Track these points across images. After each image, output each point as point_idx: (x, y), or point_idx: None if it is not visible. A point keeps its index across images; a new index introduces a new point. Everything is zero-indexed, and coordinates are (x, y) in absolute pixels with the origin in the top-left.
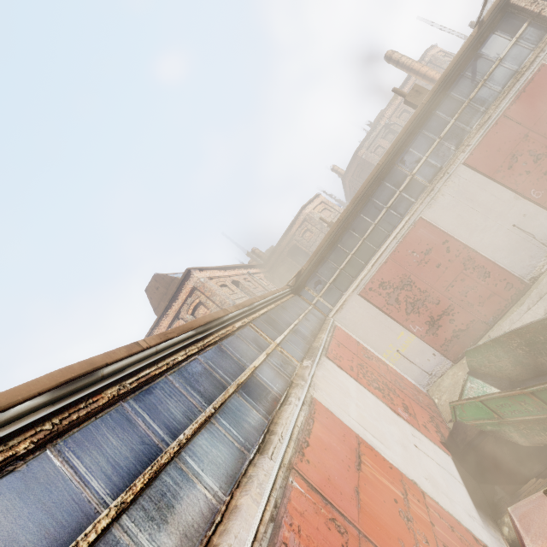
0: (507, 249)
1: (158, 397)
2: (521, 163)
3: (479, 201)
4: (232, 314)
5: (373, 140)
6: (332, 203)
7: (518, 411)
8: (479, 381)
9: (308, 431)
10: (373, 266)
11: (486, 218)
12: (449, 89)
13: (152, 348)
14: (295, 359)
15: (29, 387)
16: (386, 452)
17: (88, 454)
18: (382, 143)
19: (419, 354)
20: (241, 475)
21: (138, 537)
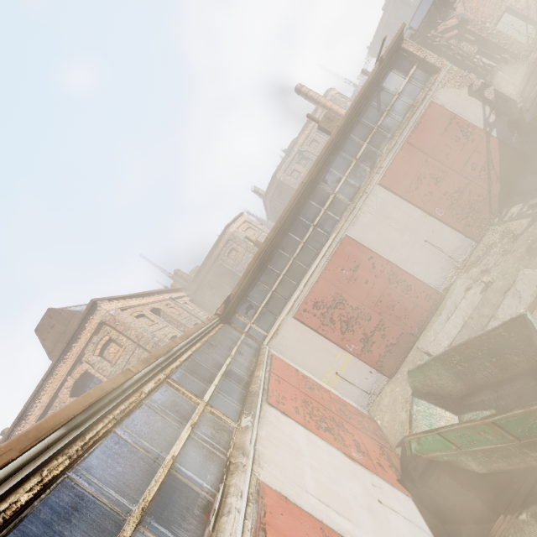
0: (422, 263)
1: None
2: (425, 185)
3: (395, 218)
4: (138, 375)
5: (289, 164)
6: (255, 222)
7: (477, 441)
8: (424, 402)
9: None
10: (305, 286)
11: (403, 234)
12: (359, 115)
13: None
14: (231, 419)
15: None
16: (357, 534)
17: None
18: (297, 167)
19: (357, 373)
20: None
21: None
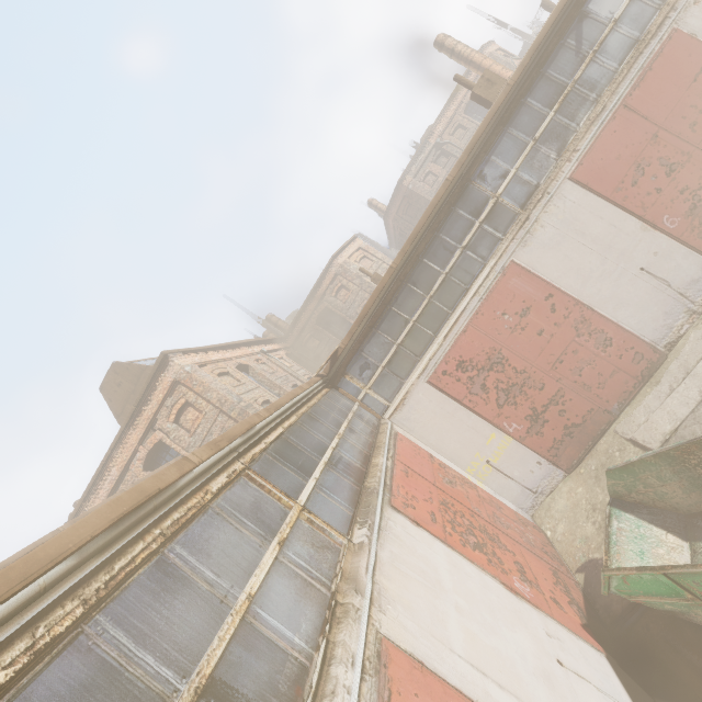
0: (633, 304)
1: None
2: (650, 177)
3: (594, 234)
4: (201, 467)
5: (422, 165)
6: (373, 250)
7: None
8: (631, 517)
9: None
10: (446, 337)
11: (604, 259)
12: (544, 64)
13: None
14: (337, 532)
15: None
16: None
17: None
18: (433, 168)
19: (518, 464)
20: None
21: None
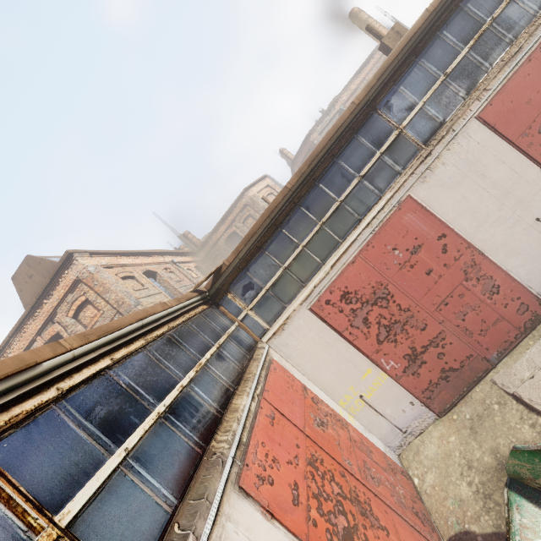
0: (525, 254)
1: None
2: None
3: (494, 178)
4: None
5: (327, 125)
6: (279, 188)
7: None
8: (536, 510)
9: None
10: (333, 266)
11: (501, 205)
12: None
13: None
14: None
15: None
16: None
17: None
18: None
19: (391, 402)
20: None
21: None
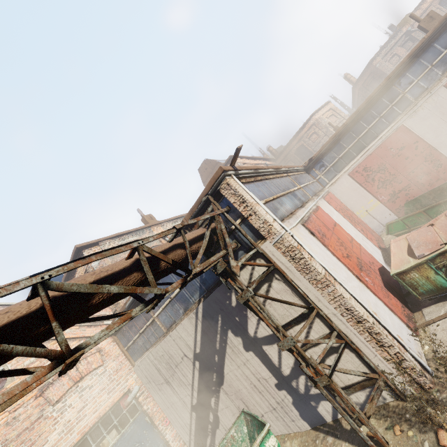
0: None
1: (269, 184)
2: None
3: None
4: (283, 169)
5: (391, 48)
6: (339, 110)
7: (417, 223)
8: None
9: (317, 210)
10: (361, 156)
11: None
12: None
13: (266, 170)
14: (309, 194)
15: (251, 167)
16: (347, 231)
17: (262, 188)
18: (399, 51)
19: (380, 213)
20: (297, 208)
21: (278, 205)
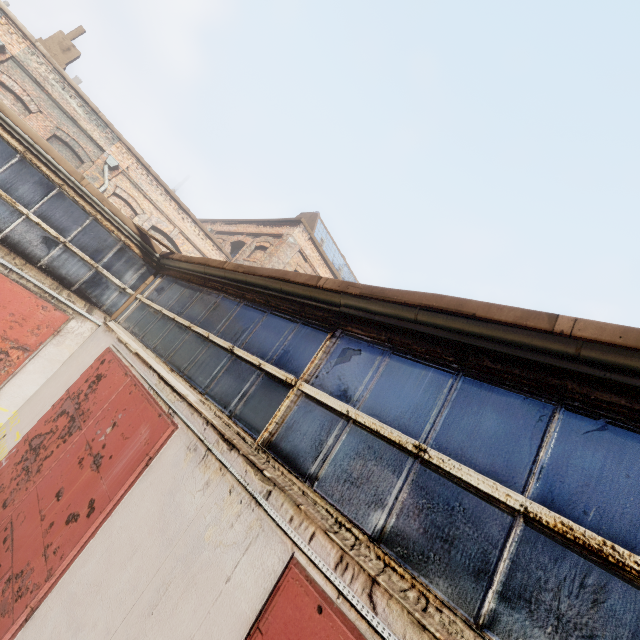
0: None
1: None
2: None
3: None
4: None
5: None
6: None
7: None
8: None
9: None
10: (136, 354)
11: None
12: None
13: None
14: None
15: None
16: None
17: None
18: None
19: None
20: None
21: None
